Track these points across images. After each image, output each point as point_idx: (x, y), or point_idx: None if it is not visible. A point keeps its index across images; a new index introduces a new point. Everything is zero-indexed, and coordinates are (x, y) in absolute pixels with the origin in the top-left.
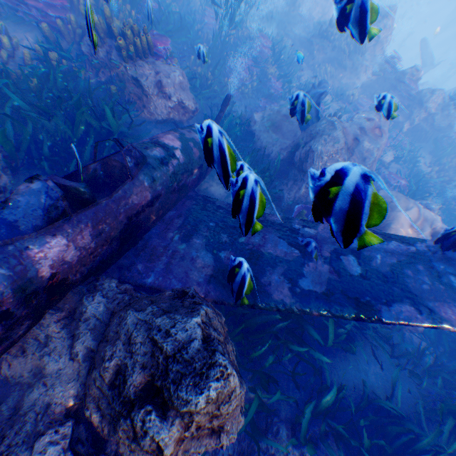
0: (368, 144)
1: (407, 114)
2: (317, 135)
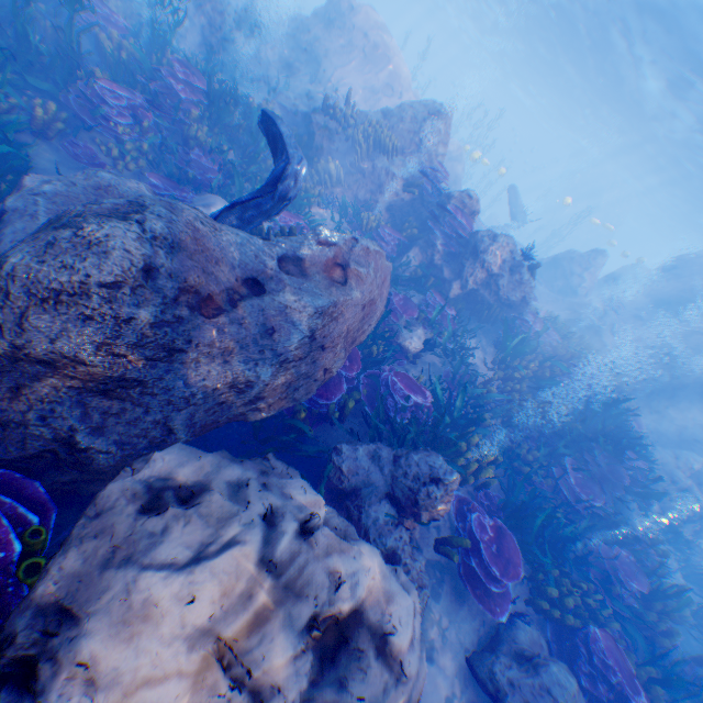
0: (292, 295)
1: (458, 268)
2: (54, 227)
